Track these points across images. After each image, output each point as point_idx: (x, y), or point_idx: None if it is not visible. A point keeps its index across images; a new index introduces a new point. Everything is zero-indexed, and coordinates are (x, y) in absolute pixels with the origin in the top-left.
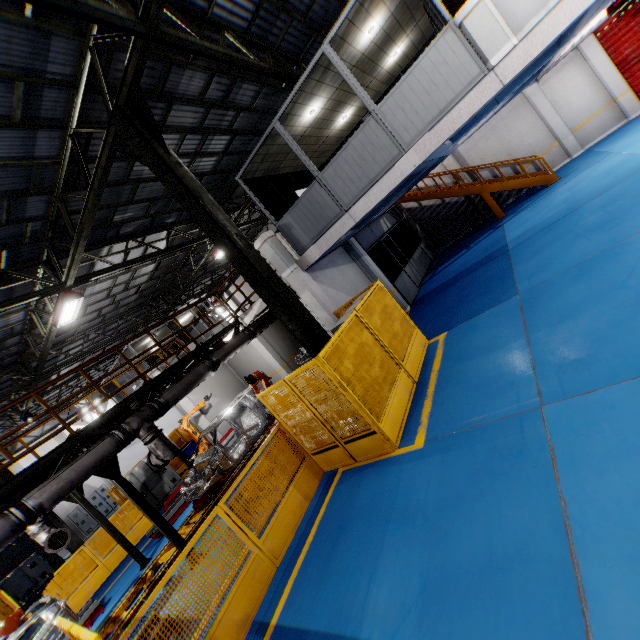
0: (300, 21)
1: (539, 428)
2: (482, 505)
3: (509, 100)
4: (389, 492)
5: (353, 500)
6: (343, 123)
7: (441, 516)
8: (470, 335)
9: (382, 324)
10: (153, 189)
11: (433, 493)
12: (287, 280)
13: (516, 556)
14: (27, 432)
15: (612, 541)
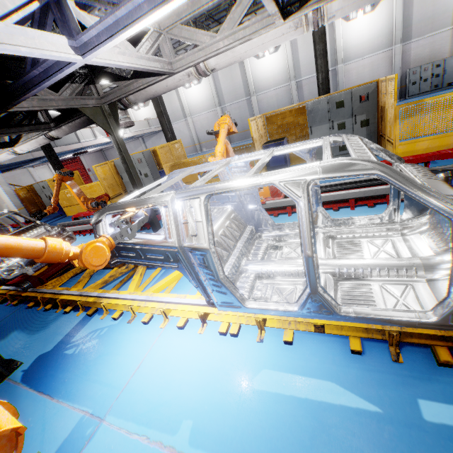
0: None
1: None
2: None
3: (41, 163)
4: None
5: None
6: None
7: None
8: None
9: None
10: None
11: None
12: None
13: None
14: None
15: None
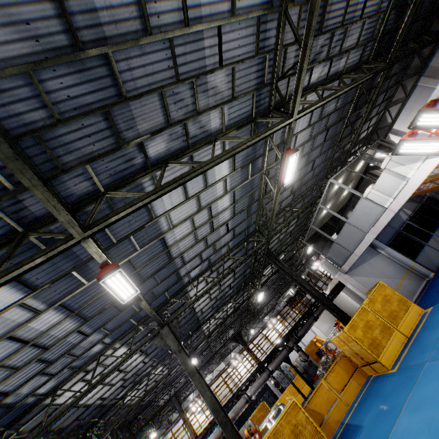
0: (310, 180)
1: (420, 371)
2: (396, 394)
3: None
4: (381, 387)
5: (372, 388)
6: (347, 191)
7: (388, 396)
8: (434, 314)
9: (382, 307)
10: (275, 246)
11: (389, 389)
12: (337, 279)
13: (394, 408)
14: (258, 341)
15: (409, 405)
